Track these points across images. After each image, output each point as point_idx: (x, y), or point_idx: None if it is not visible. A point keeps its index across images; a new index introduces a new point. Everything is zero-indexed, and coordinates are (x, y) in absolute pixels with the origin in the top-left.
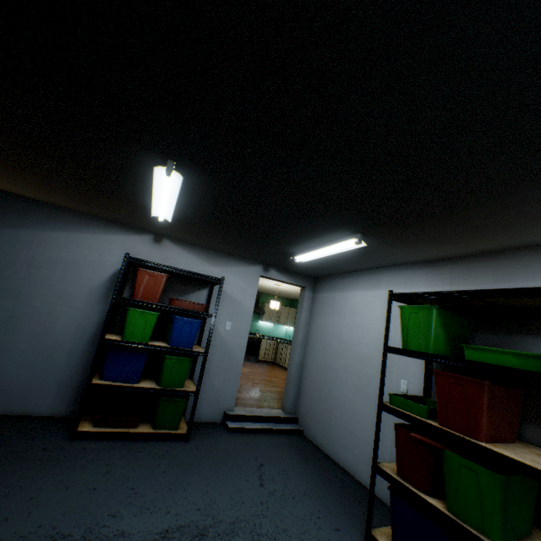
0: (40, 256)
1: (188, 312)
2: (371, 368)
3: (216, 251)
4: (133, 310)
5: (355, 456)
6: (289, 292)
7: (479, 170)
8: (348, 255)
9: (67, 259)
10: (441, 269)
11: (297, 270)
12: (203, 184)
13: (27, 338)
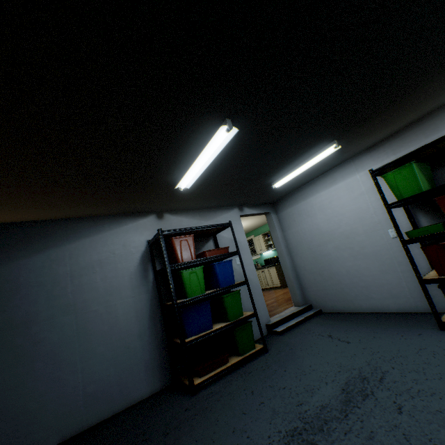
0: (77, 266)
1: (221, 256)
2: (358, 236)
3: (203, 209)
4: (184, 272)
5: (377, 299)
6: None
7: (444, 52)
8: (313, 167)
9: (99, 260)
10: (381, 148)
11: (263, 200)
12: (239, 136)
13: (100, 340)
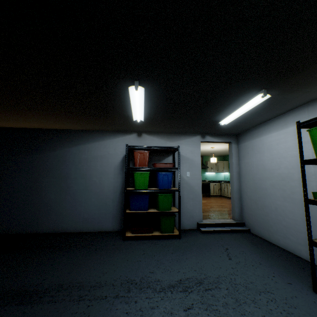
0: (90, 156)
1: (164, 169)
2: (292, 181)
3: (171, 133)
4: (136, 173)
5: (292, 241)
6: (220, 151)
7: None
8: (258, 110)
9: (101, 155)
10: None
11: (223, 132)
12: (155, 90)
13: (94, 196)
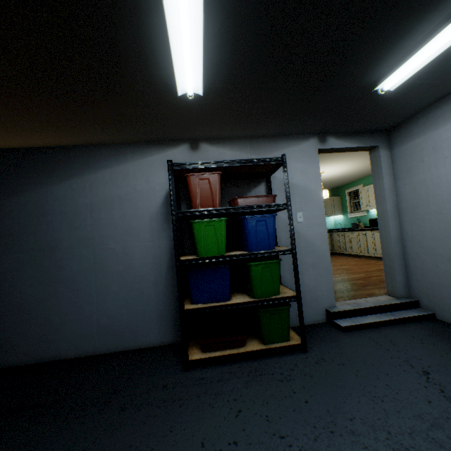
0: (96, 199)
1: (256, 208)
2: None
3: (259, 138)
4: (197, 223)
5: None
6: (331, 179)
7: None
8: None
9: (119, 195)
10: None
11: (365, 124)
12: None
13: (115, 279)
